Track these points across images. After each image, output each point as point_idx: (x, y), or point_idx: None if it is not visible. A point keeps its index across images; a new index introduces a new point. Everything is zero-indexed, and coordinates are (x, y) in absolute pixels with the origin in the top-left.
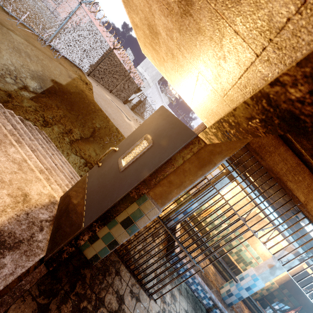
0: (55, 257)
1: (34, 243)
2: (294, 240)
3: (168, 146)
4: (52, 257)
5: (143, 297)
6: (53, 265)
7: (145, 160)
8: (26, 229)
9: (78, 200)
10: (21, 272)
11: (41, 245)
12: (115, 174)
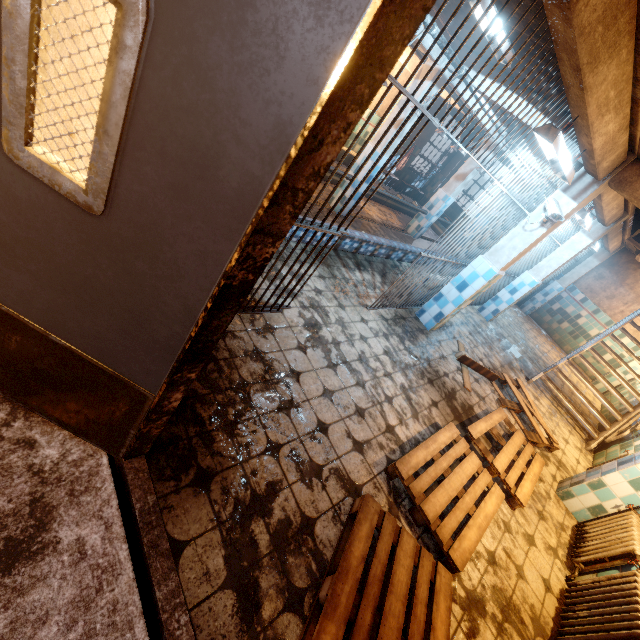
0: (139, 445)
1: (62, 470)
2: (445, 54)
3: (276, 5)
4: (132, 449)
5: (274, 321)
6: (145, 449)
7: (185, 130)
8: (3, 483)
9: (28, 348)
10: (117, 507)
11: (78, 455)
12: (78, 231)
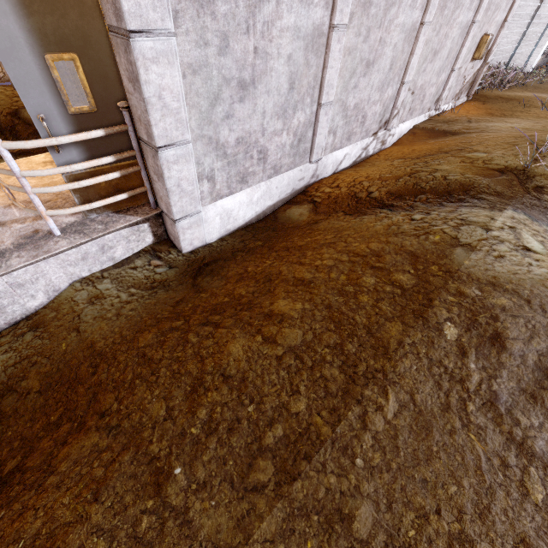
0: None
1: None
2: None
3: None
4: None
5: None
6: None
7: None
8: None
9: None
10: None
11: None
12: None
